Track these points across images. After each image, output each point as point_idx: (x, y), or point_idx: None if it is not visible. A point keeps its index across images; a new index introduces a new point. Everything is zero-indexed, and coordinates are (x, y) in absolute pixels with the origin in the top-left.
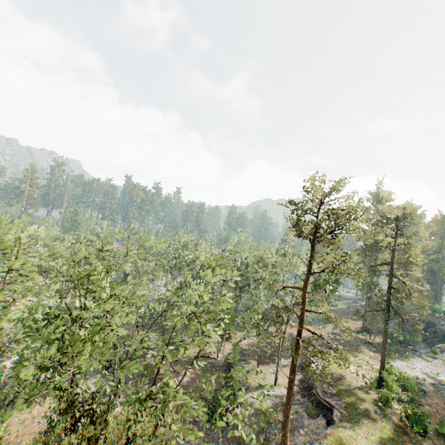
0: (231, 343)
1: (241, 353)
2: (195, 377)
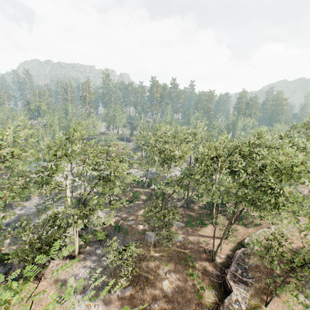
0: (230, 242)
1: (242, 269)
2: (182, 285)
